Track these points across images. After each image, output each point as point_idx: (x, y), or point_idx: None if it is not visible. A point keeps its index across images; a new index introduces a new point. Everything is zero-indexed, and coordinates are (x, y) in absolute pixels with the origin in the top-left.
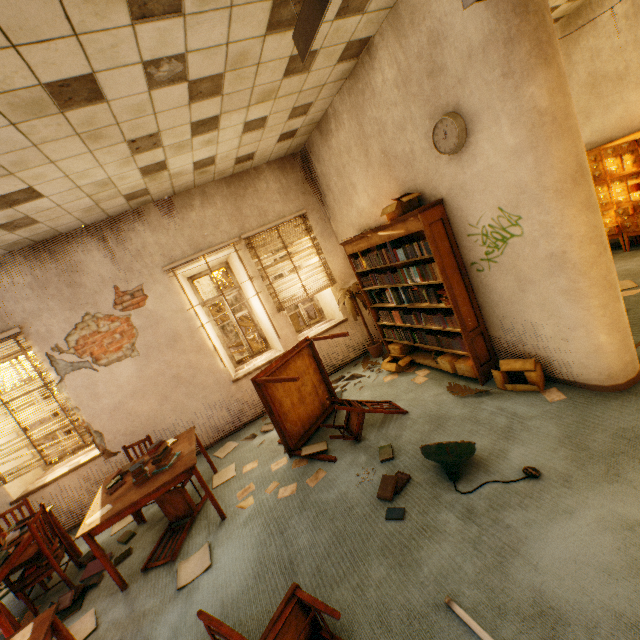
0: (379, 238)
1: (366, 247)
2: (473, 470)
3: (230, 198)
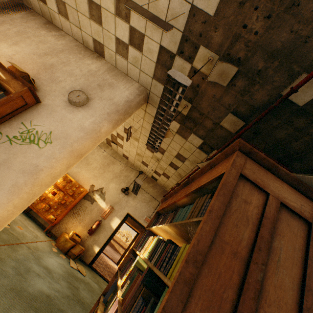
0: None
1: None
2: None
3: None
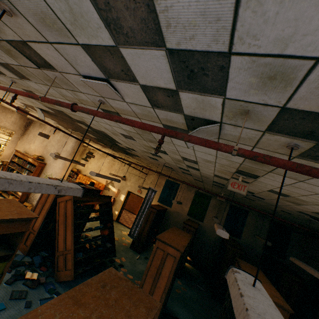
0: (27, 158)
1: (22, 157)
2: None
3: None
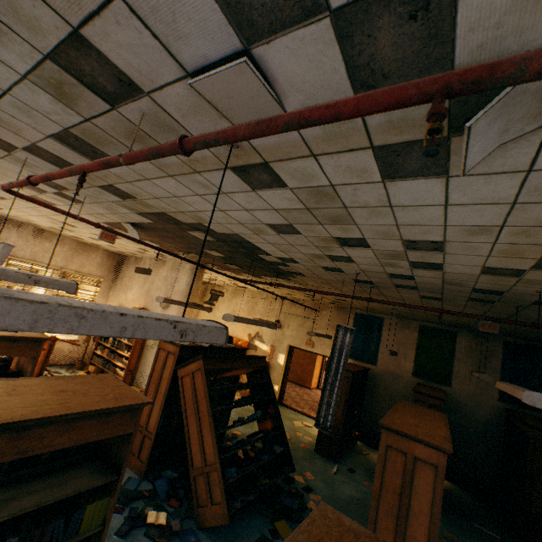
0: None
1: None
2: None
3: (74, 250)
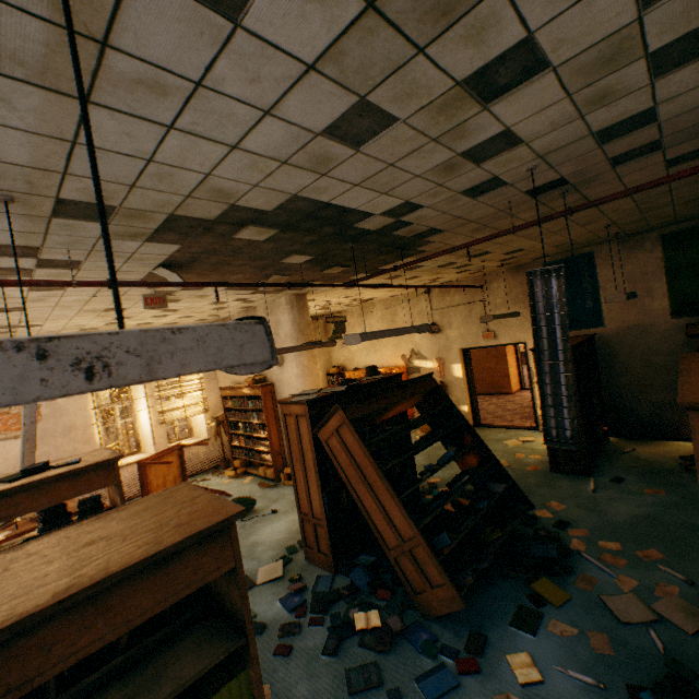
0: (241, 392)
1: (234, 394)
2: (253, 513)
3: None
